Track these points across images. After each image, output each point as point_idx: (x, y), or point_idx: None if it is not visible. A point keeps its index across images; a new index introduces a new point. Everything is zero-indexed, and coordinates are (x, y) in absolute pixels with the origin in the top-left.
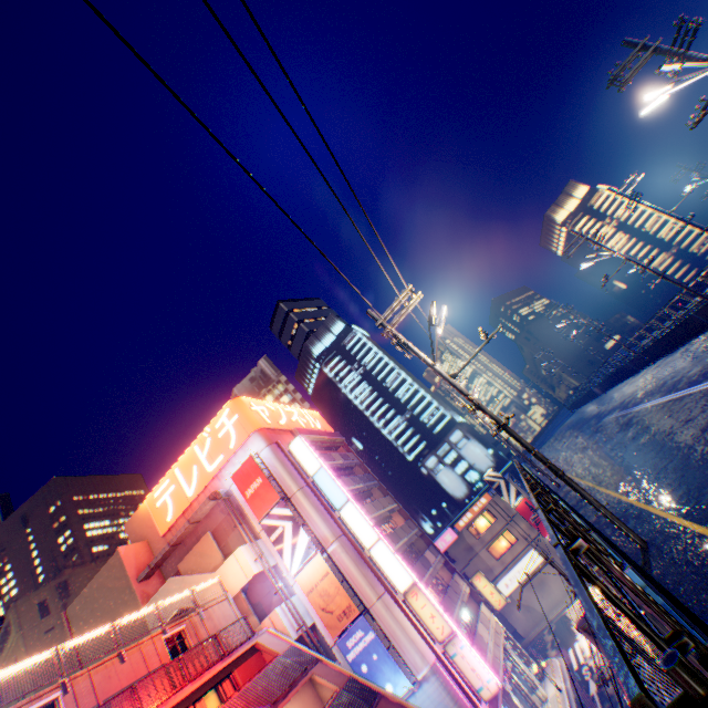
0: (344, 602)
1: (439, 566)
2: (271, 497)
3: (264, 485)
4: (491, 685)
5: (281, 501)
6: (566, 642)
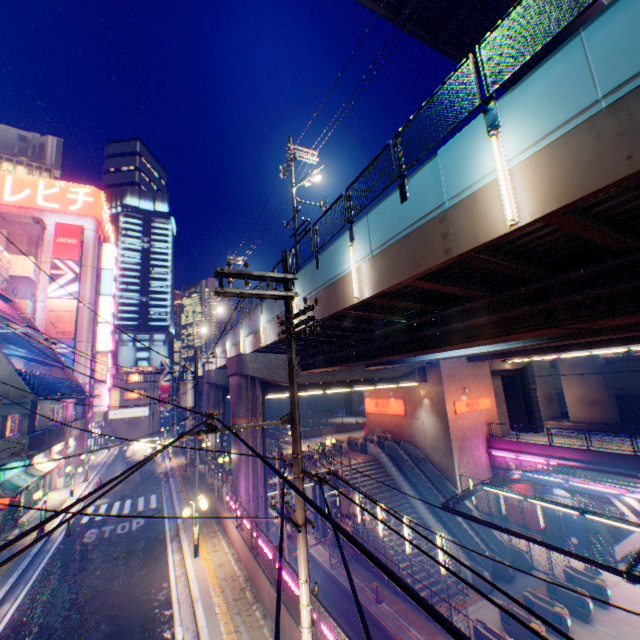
0: (70, 329)
1: None
2: (75, 255)
3: (77, 246)
4: (104, 408)
5: (79, 262)
6: (127, 445)
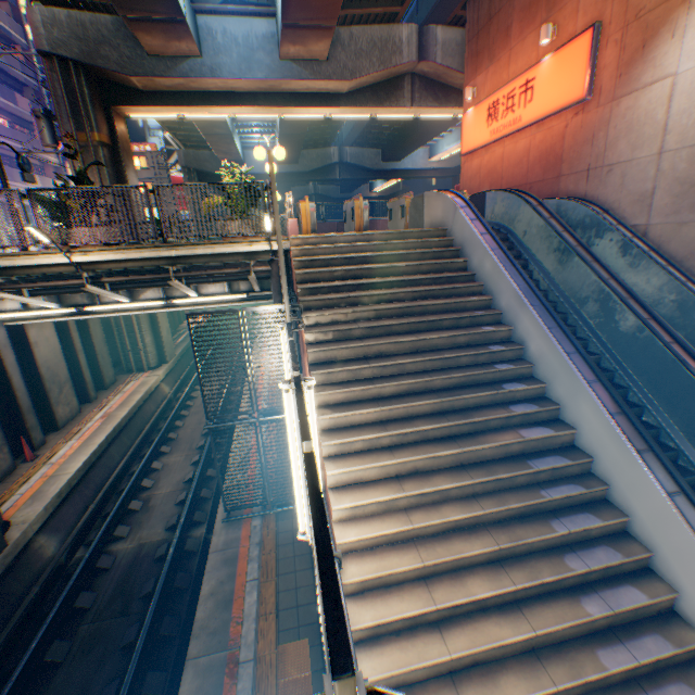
0: None
1: (32, 121)
2: None
3: None
4: None
5: None
6: None
